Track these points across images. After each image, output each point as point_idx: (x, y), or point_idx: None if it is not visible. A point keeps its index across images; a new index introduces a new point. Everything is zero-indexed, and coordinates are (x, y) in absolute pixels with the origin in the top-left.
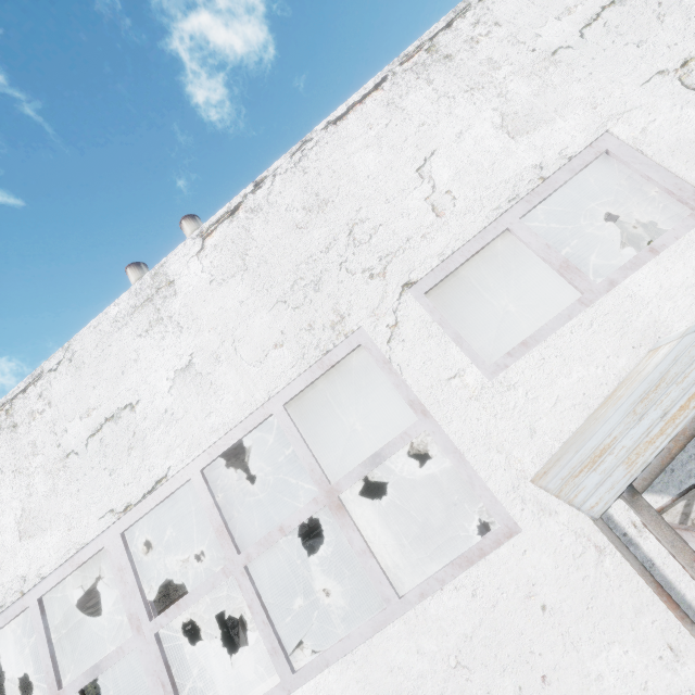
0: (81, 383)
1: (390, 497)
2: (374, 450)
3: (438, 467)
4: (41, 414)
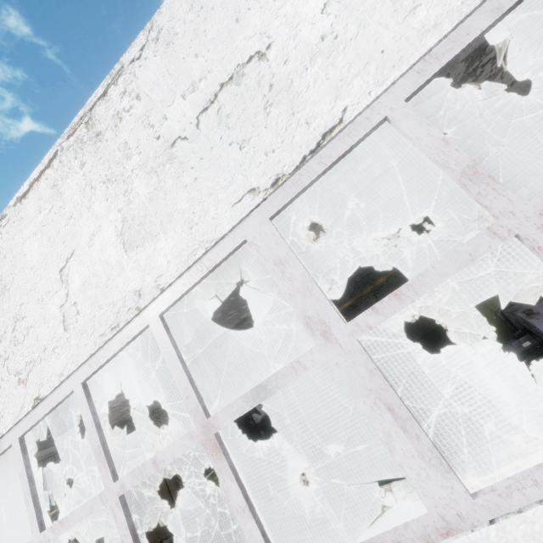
0: (177, 58)
1: (377, 329)
2: (424, 248)
3: (447, 290)
4: (129, 111)
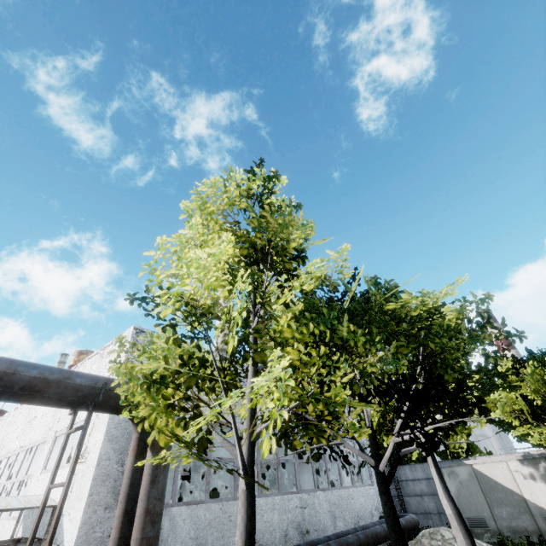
0: None
1: None
2: None
3: None
4: None
